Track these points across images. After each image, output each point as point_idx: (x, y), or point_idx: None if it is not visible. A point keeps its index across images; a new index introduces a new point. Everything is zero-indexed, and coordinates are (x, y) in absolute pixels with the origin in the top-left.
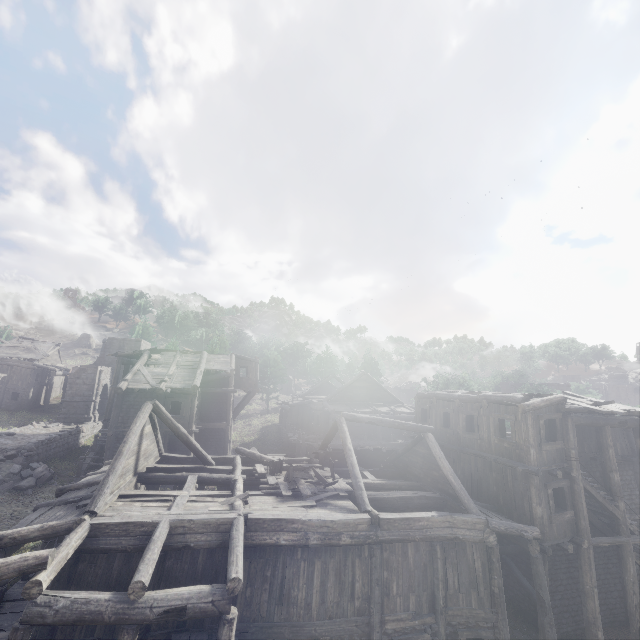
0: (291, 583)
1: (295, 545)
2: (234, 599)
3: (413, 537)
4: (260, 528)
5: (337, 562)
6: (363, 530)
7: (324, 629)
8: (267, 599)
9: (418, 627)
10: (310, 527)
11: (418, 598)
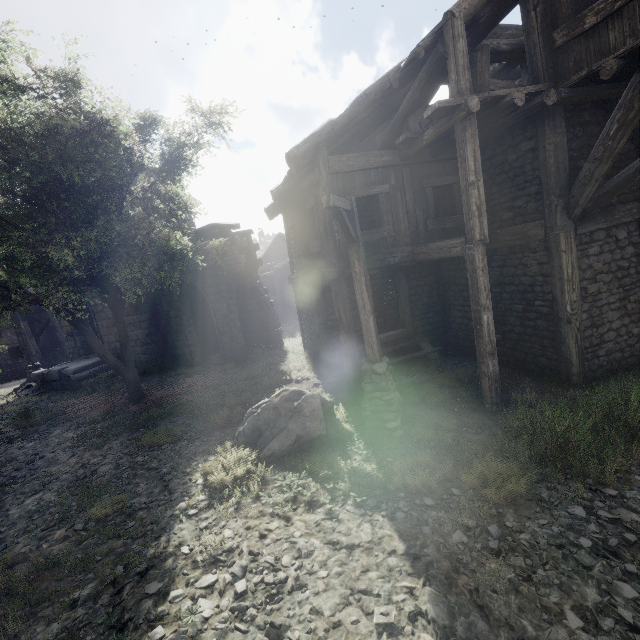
0: None
1: None
2: None
3: None
4: None
5: None
6: None
7: None
8: None
9: None
10: None
11: None
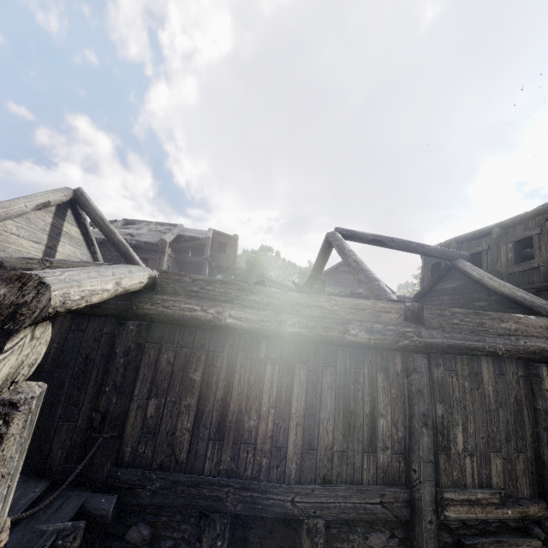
0: (244, 402)
1: (254, 331)
2: (119, 417)
3: (492, 346)
4: (184, 291)
5: (339, 375)
6: (391, 323)
7: (312, 502)
8: (190, 426)
9: (512, 523)
10: (285, 304)
11: (508, 464)
